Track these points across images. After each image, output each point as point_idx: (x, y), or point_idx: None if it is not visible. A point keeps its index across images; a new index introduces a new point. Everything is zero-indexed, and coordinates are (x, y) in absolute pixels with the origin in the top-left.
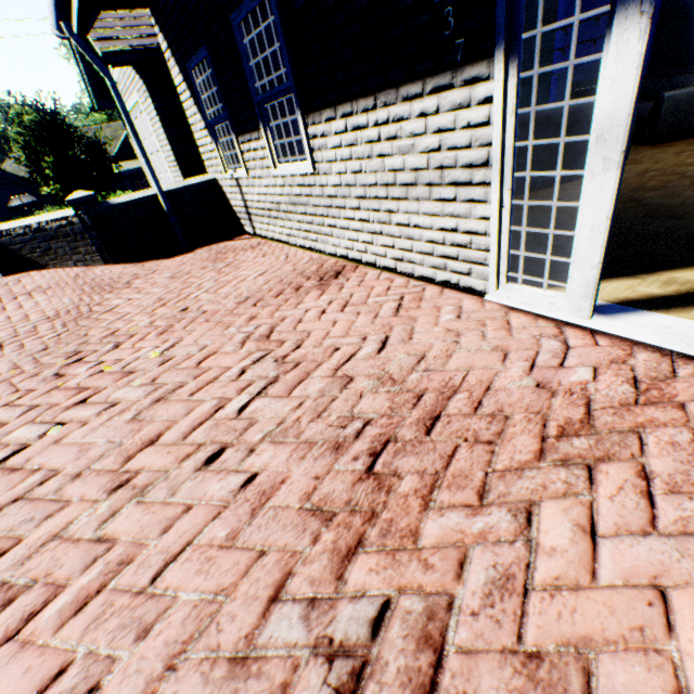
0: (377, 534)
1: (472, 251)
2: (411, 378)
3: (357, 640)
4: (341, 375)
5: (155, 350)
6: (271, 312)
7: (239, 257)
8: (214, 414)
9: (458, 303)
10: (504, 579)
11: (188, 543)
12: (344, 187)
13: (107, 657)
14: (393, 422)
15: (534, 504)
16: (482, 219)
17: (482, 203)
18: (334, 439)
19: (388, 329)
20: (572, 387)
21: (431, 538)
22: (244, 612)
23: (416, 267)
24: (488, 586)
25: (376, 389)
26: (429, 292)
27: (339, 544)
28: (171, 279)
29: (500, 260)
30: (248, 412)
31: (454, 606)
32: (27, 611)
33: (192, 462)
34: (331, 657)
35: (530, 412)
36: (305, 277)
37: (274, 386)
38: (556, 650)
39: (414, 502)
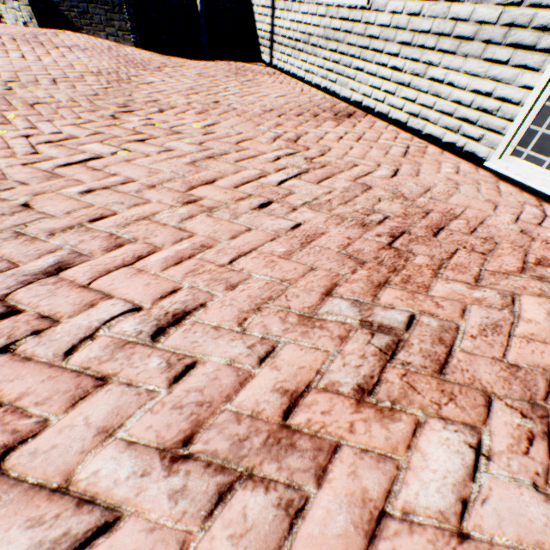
0: (399, 281)
1: (494, 118)
2: (419, 201)
3: (390, 329)
4: (361, 183)
5: (197, 124)
6: (295, 126)
7: (258, 78)
8: (258, 179)
9: (456, 163)
10: (494, 326)
11: (253, 249)
12: (391, 28)
13: (206, 293)
14: (406, 222)
15: (516, 295)
16: (523, 88)
17: (533, 71)
18: (360, 220)
19: (398, 164)
20: (547, 240)
21: (440, 293)
22: (304, 295)
23: (428, 125)
24: (482, 326)
25: (391, 200)
26: (431, 150)
27: (371, 279)
28: (198, 76)
29: (517, 133)
30: (287, 185)
31: (458, 330)
32: (136, 254)
33: (246, 203)
34: (372, 332)
35: (515, 245)
36: (320, 109)
37: (306, 175)
38: (530, 367)
39: (426, 271)
